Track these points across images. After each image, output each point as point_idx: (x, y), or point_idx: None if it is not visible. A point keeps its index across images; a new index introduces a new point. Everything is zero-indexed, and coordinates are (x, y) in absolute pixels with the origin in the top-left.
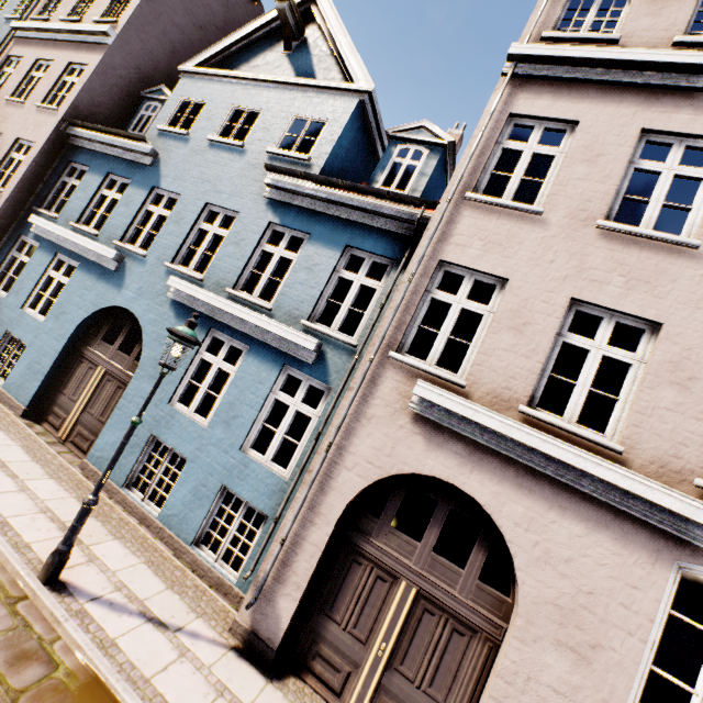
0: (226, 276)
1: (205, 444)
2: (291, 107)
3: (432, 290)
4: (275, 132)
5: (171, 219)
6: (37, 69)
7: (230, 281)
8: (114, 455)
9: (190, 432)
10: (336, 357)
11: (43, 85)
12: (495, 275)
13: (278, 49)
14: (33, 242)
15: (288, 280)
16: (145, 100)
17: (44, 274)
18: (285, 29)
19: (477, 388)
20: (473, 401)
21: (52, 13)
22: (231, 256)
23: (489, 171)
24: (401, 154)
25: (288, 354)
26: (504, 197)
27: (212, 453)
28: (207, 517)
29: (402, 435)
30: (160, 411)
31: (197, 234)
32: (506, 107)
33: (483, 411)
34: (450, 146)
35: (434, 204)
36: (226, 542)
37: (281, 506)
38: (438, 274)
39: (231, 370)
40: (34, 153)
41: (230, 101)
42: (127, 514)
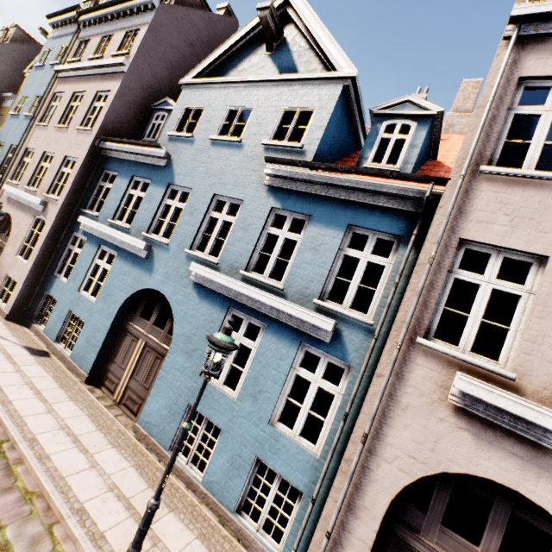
0: (238, 259)
1: (236, 416)
2: (279, 101)
3: (454, 270)
4: (267, 125)
5: (186, 210)
6: (75, 100)
7: (242, 263)
8: (170, 460)
9: (221, 403)
10: (352, 335)
11: (80, 112)
12: (531, 252)
13: (261, 52)
14: (82, 236)
15: (295, 261)
16: (154, 111)
17: (92, 262)
18: (266, 33)
19: (529, 380)
20: (527, 395)
21: (81, 55)
22: (240, 240)
23: (502, 140)
24: (387, 129)
25: (304, 331)
26: (525, 165)
27: (243, 425)
28: (244, 486)
29: (444, 429)
30: (194, 383)
31: (208, 222)
32: (514, 71)
33: (549, 413)
34: (438, 116)
35: (444, 181)
36: (265, 512)
37: (317, 487)
38: (459, 252)
39: (251, 346)
40: (78, 166)
41: (224, 103)
42: (175, 478)
